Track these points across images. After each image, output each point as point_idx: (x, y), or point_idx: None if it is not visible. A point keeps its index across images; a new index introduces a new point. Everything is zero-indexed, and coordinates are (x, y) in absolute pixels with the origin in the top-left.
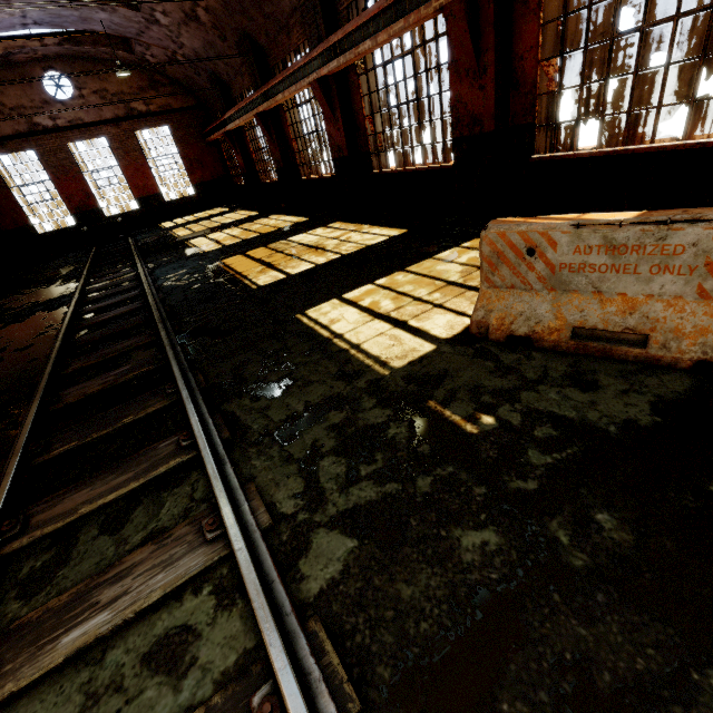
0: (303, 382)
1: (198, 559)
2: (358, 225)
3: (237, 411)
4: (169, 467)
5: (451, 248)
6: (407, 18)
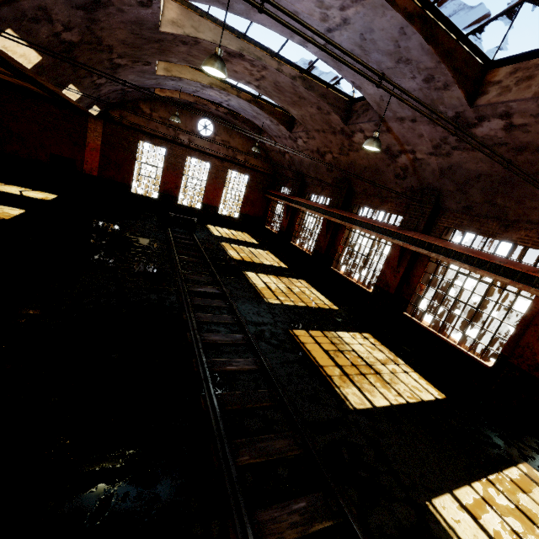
0: None
1: None
2: (391, 353)
3: None
4: None
5: (513, 467)
6: (514, 282)
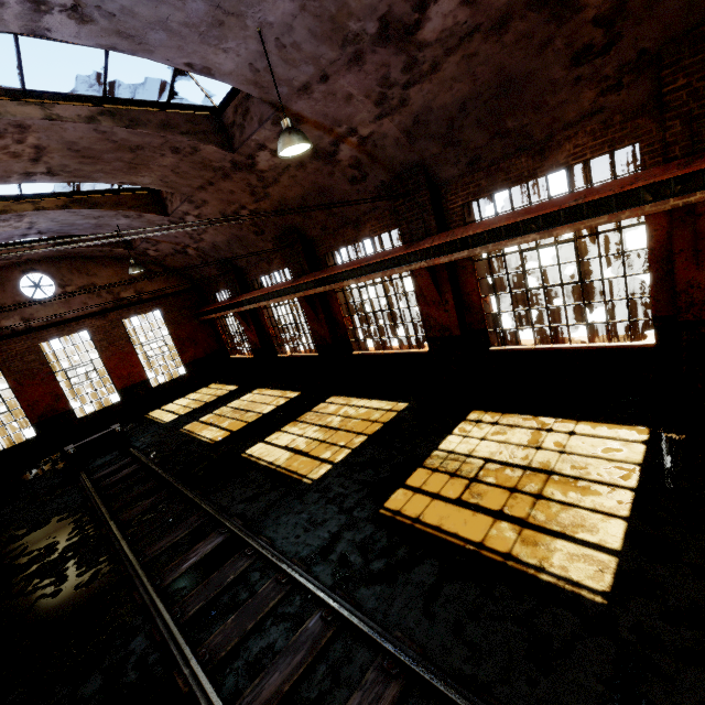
0: None
1: None
2: (526, 417)
3: None
4: None
5: None
6: (615, 214)
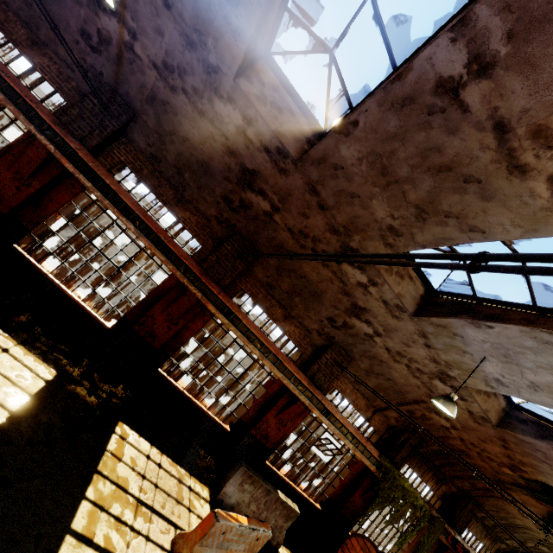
0: None
1: None
2: None
3: None
4: None
5: (113, 435)
6: (168, 262)
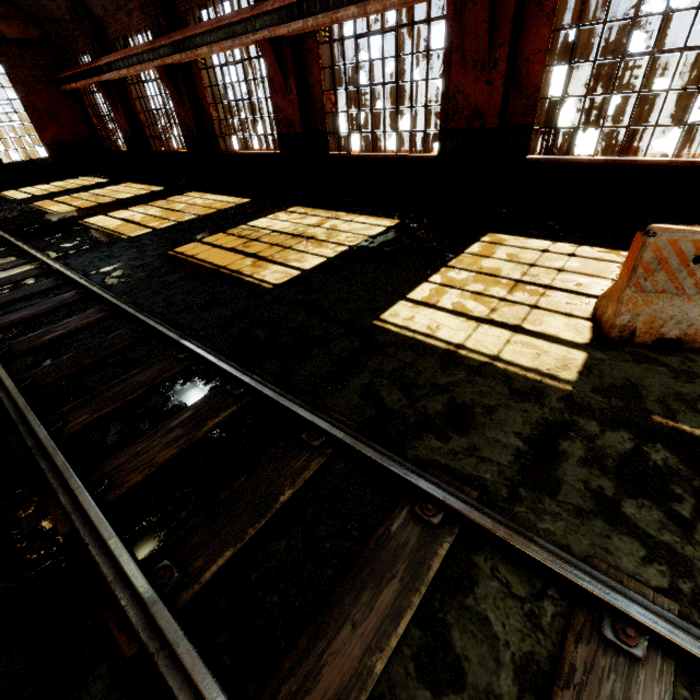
0: (483, 408)
1: (655, 692)
2: (329, 211)
3: (438, 458)
4: (442, 559)
5: (475, 243)
6: None
